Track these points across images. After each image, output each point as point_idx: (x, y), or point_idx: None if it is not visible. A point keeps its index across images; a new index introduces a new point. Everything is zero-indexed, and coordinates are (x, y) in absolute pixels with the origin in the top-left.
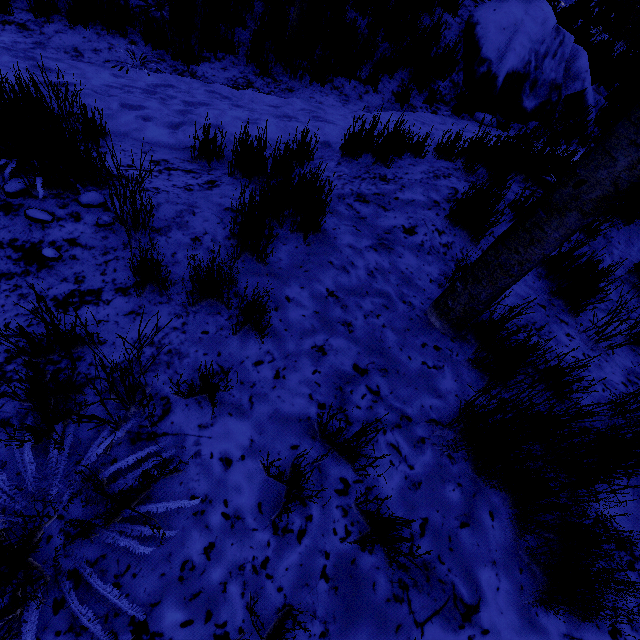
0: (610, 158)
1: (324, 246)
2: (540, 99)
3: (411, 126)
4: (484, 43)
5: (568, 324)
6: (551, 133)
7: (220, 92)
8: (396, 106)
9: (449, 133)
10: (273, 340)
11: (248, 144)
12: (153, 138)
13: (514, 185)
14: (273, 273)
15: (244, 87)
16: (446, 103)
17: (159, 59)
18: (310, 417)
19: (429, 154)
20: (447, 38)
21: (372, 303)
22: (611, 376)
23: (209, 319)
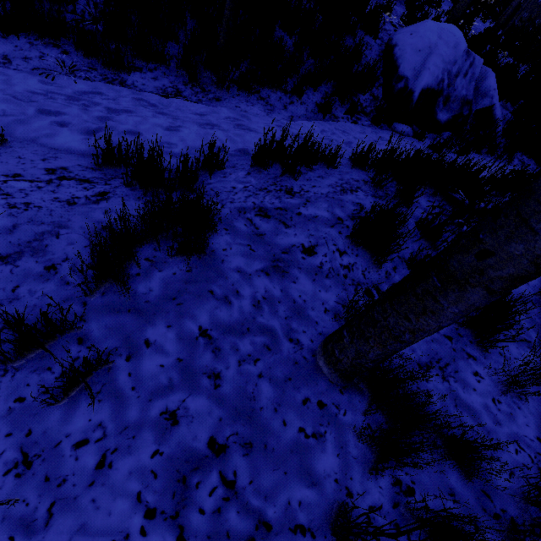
0: (528, 229)
1: (208, 271)
2: (453, 112)
3: (331, 135)
4: (401, 62)
5: (476, 359)
6: (463, 143)
7: (145, 100)
8: (319, 116)
9: (367, 142)
10: (112, 405)
11: (141, 157)
12: (61, 144)
13: (423, 199)
14: (137, 308)
15: (172, 95)
16: (366, 114)
17: (90, 68)
18: (129, 534)
19: (345, 162)
20: (368, 57)
21: (252, 343)
22: (525, 429)
23: (33, 378)
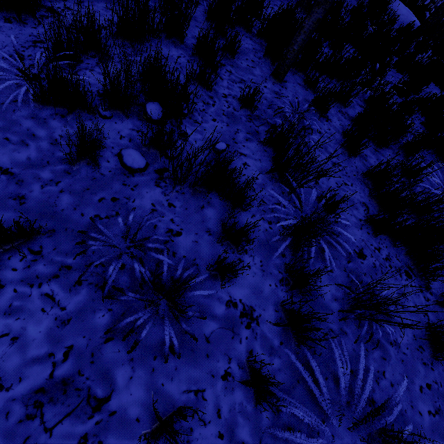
0: None
1: None
2: None
3: None
4: None
5: None
6: None
7: None
8: None
9: None
10: None
11: None
12: None
13: None
14: None
15: None
16: None
17: None
18: None
19: None
20: None
21: (279, 3)
22: None
23: None
